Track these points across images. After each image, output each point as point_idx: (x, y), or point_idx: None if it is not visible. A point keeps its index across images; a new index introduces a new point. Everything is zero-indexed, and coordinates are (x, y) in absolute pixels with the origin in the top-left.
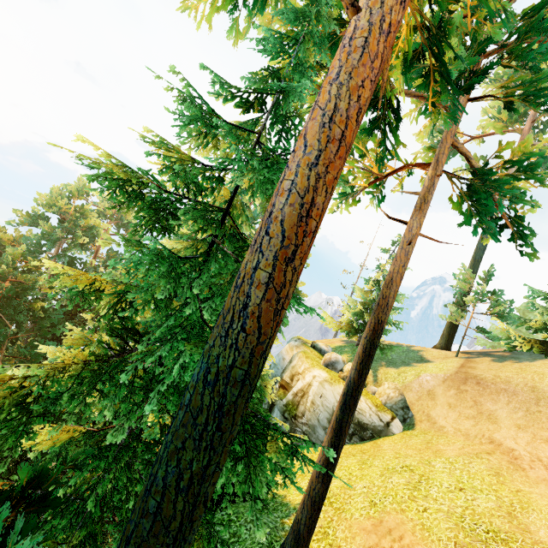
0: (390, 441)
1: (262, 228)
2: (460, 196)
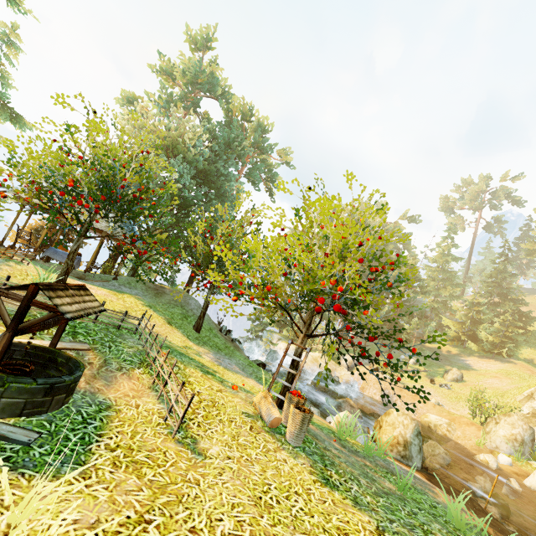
0: None
1: None
2: None
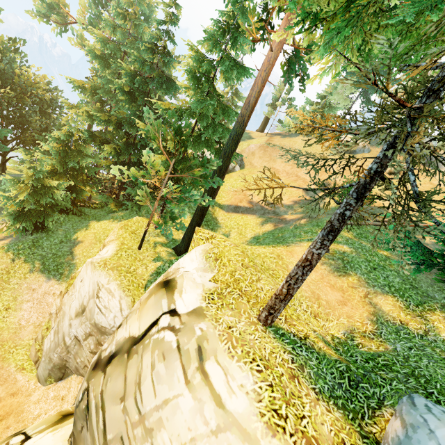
0: (235, 173)
1: (247, 104)
2: (285, 63)
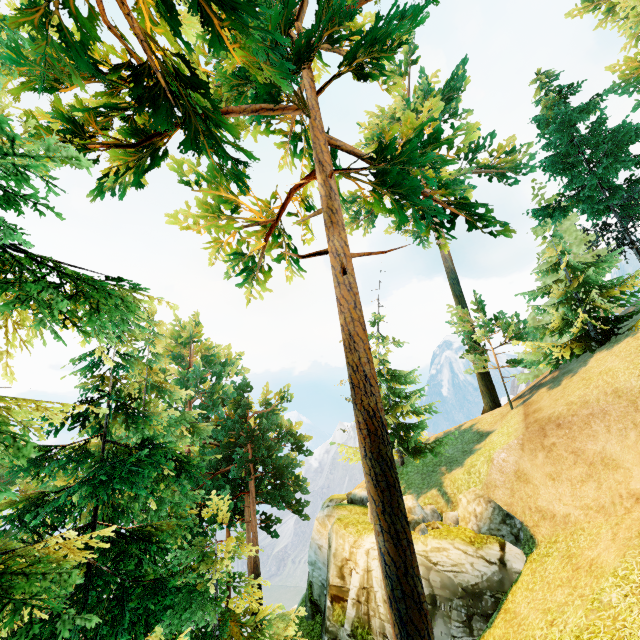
0: (522, 592)
1: None
2: (374, 190)
